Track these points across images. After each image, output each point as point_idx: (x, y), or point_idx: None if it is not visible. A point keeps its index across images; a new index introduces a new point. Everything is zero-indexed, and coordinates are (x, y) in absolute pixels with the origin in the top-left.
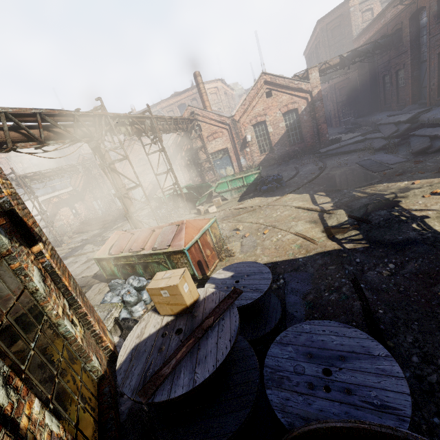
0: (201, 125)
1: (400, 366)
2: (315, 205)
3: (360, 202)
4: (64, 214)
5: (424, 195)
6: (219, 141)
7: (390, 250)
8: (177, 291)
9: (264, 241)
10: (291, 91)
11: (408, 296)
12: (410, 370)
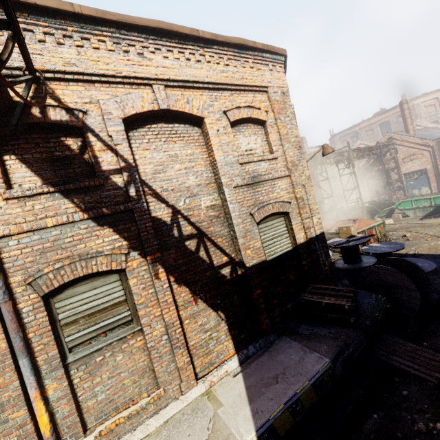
0: (397, 148)
1: None
2: None
3: None
4: None
5: None
6: (416, 163)
7: None
8: (349, 228)
9: (422, 244)
10: None
11: None
12: None
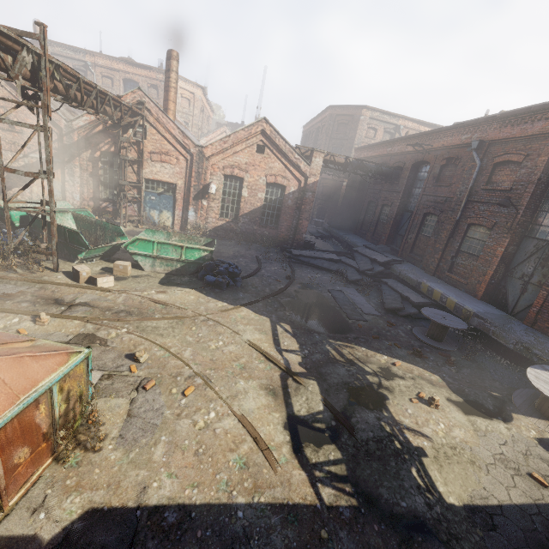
0: (148, 129)
1: None
2: (277, 351)
3: (337, 372)
4: None
5: (412, 399)
6: (168, 169)
7: (391, 534)
8: None
9: (179, 419)
10: (287, 162)
11: None
12: None
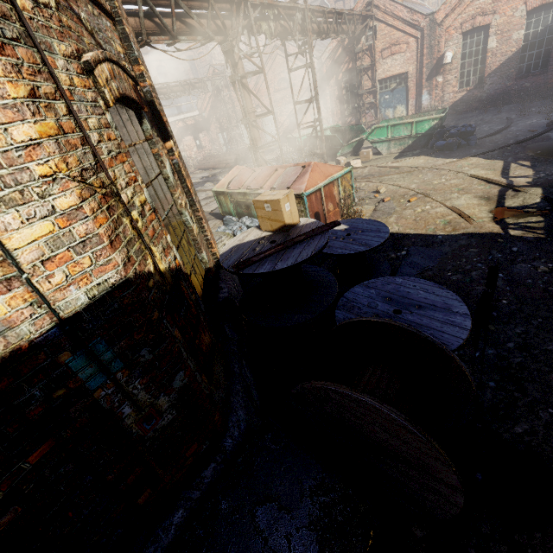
0: (377, 28)
1: (488, 344)
2: (502, 178)
3: None
4: (188, 145)
5: None
6: (398, 60)
7: None
8: (278, 206)
9: (404, 210)
10: None
11: (552, 297)
12: (496, 351)
